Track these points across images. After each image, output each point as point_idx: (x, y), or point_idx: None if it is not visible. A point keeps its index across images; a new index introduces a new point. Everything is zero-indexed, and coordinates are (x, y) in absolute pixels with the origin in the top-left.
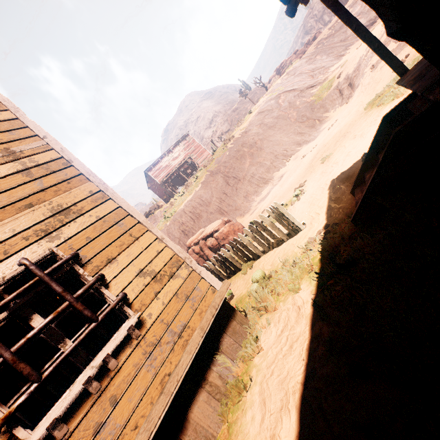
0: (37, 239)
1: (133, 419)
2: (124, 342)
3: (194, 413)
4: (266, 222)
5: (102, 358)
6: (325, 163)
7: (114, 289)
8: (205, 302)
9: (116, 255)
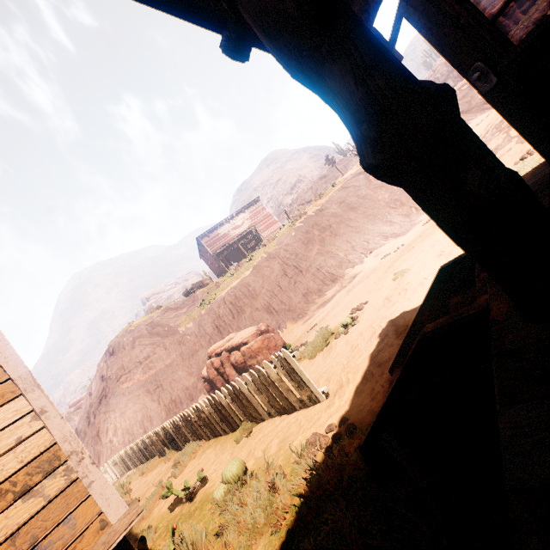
0: None
1: None
2: None
3: None
4: (271, 374)
5: None
6: (396, 282)
7: None
8: None
9: None
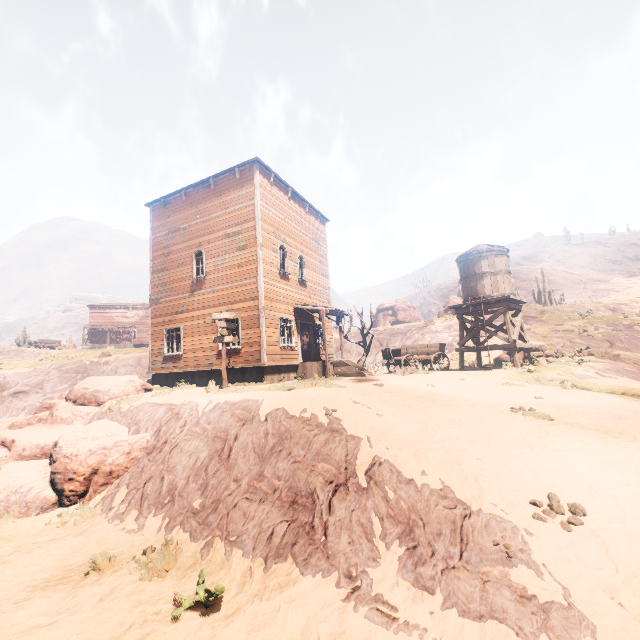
0: None
1: None
2: None
3: None
4: None
5: None
6: None
7: None
8: None
9: None
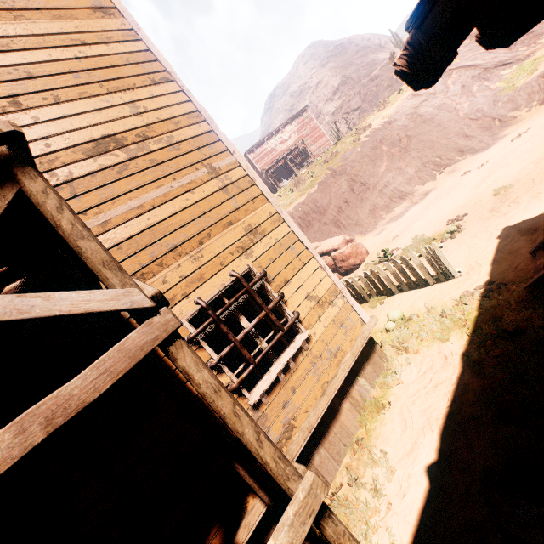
0: (238, 255)
1: (304, 405)
2: (298, 350)
3: (340, 415)
4: (415, 261)
5: (287, 359)
6: (499, 197)
7: (290, 307)
8: (354, 332)
9: (291, 277)
